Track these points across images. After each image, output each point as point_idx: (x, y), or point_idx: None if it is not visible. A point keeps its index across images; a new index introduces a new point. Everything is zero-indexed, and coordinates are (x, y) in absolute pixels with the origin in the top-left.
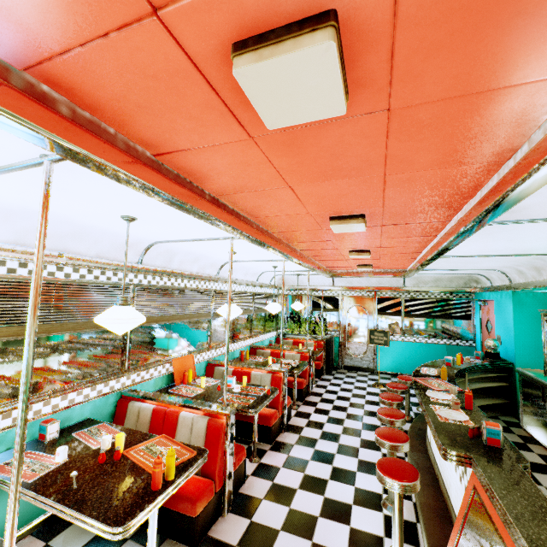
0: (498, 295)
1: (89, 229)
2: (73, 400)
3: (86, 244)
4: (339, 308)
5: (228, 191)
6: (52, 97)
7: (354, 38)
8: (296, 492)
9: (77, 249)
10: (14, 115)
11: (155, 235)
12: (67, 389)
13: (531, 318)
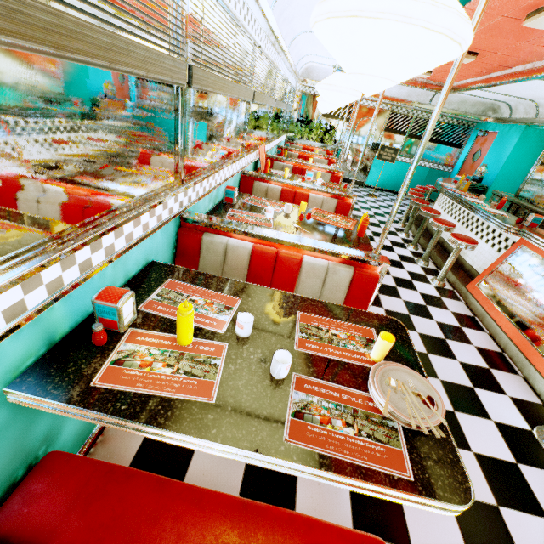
0: (507, 128)
1: None
2: (229, 172)
3: None
4: (351, 118)
5: None
6: None
7: None
8: None
9: None
10: None
11: None
12: (227, 161)
13: (524, 152)
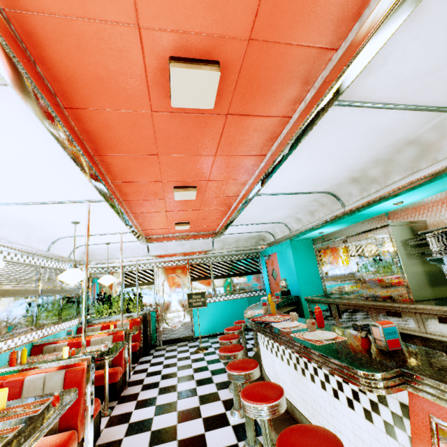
0: (279, 247)
1: None
2: None
3: None
4: (155, 280)
5: None
6: None
7: None
8: None
9: None
10: None
11: None
12: None
13: (303, 258)
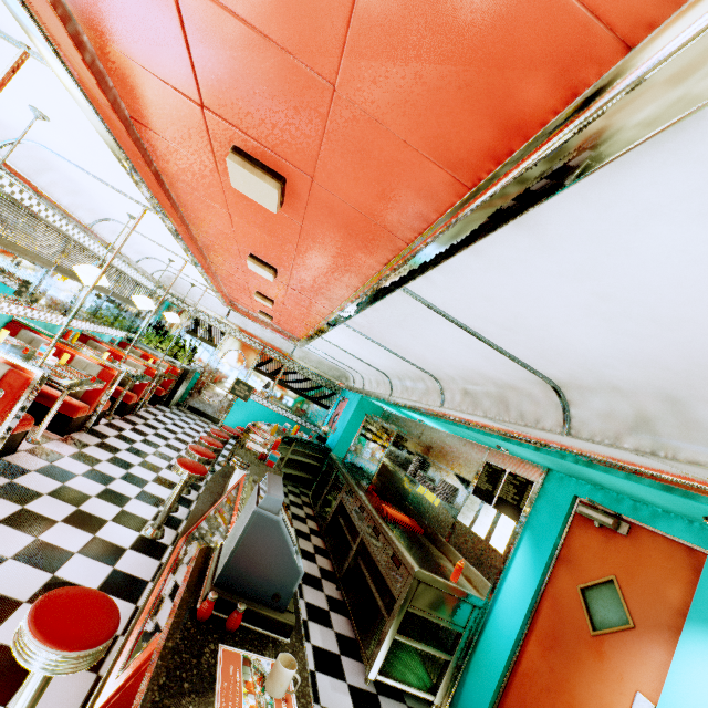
0: (354, 396)
1: None
2: None
3: None
4: (219, 345)
5: (176, 178)
6: (86, 46)
7: (291, 191)
8: (76, 477)
9: None
10: (58, 53)
11: (49, 141)
12: None
13: (362, 421)
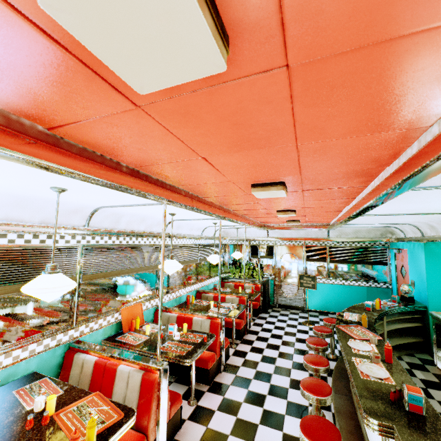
0: (411, 245)
1: (30, 198)
2: (17, 356)
3: (29, 212)
4: (274, 255)
5: (144, 163)
6: None
7: None
8: (227, 439)
9: (20, 217)
10: None
11: (96, 202)
12: (11, 346)
13: None
